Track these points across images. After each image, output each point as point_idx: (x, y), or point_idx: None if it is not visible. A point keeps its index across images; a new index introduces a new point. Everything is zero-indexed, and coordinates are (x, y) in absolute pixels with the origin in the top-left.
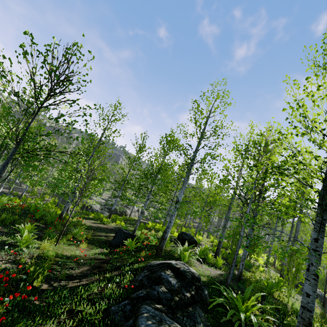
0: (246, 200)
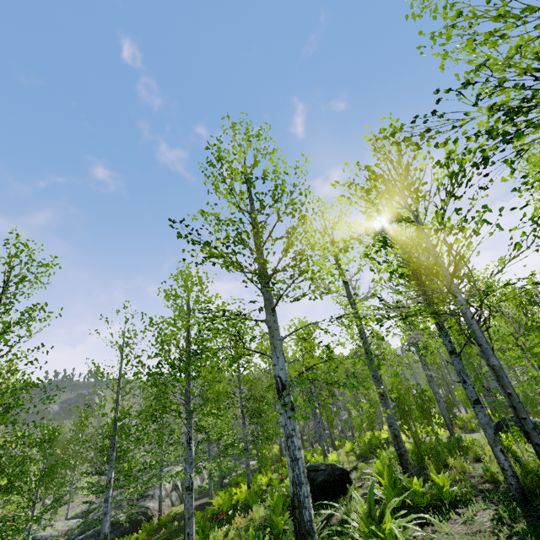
0: (454, 270)
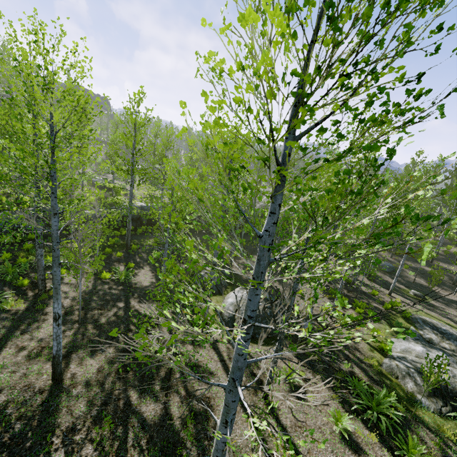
0: None
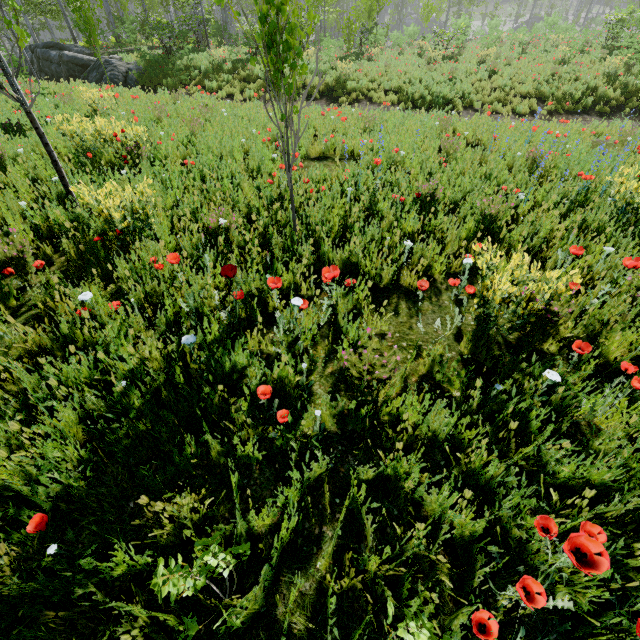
0: None
